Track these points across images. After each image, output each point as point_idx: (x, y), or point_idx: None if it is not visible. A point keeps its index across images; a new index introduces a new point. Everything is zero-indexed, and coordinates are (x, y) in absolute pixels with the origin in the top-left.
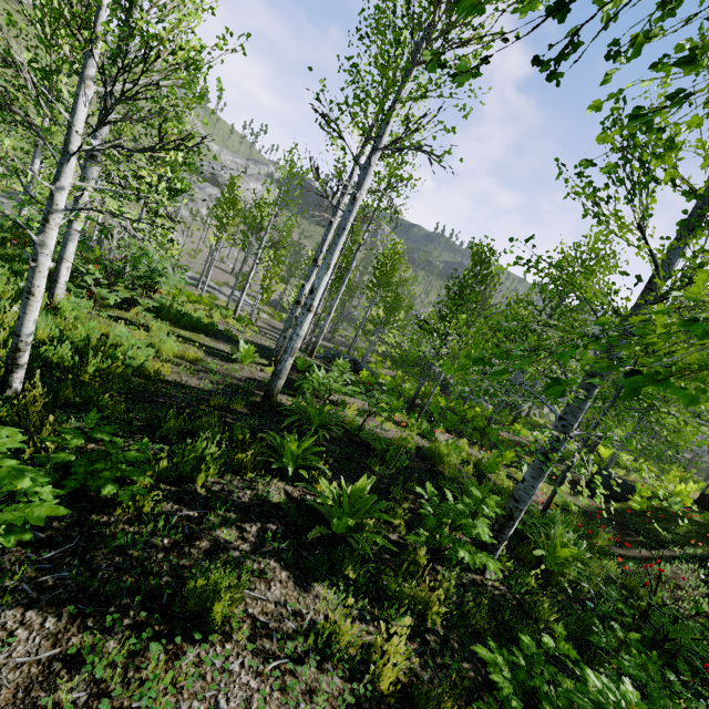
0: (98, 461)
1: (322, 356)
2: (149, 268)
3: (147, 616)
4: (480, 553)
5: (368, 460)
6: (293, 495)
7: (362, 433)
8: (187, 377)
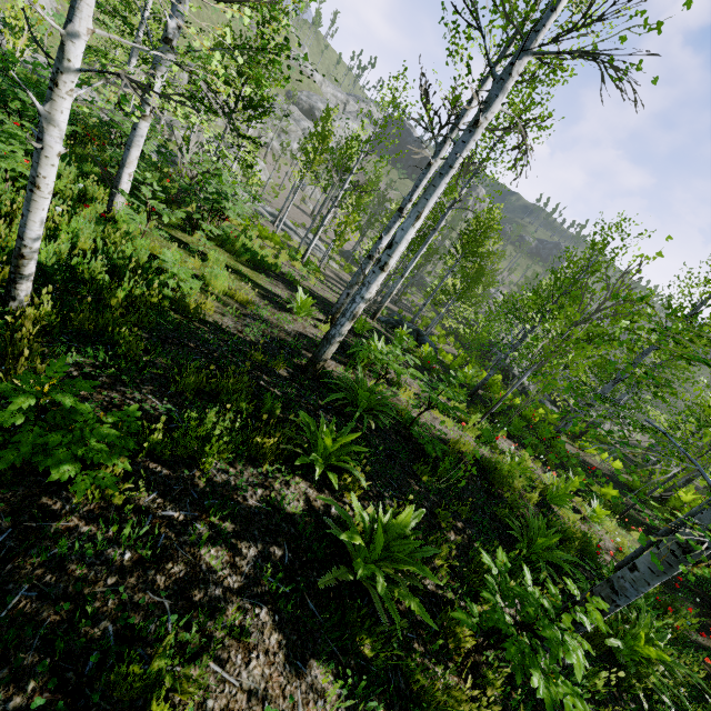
0: (61, 427)
1: (385, 320)
2: (215, 190)
3: (52, 695)
4: (560, 681)
5: (415, 465)
6: (314, 504)
7: (415, 430)
8: (231, 320)
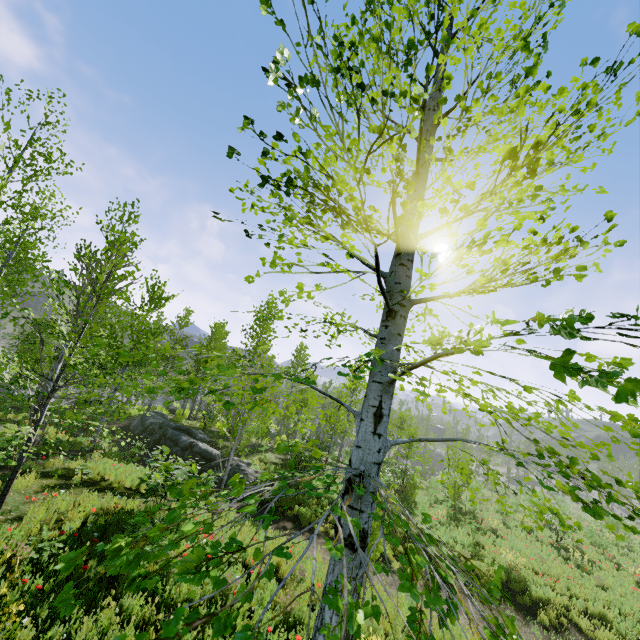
0: None
1: None
2: None
3: None
4: None
5: None
6: None
7: None
8: None
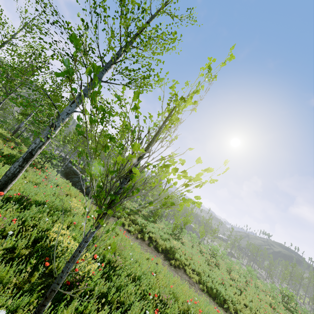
0: None
1: None
2: None
3: None
4: None
5: None
6: None
7: None
8: None
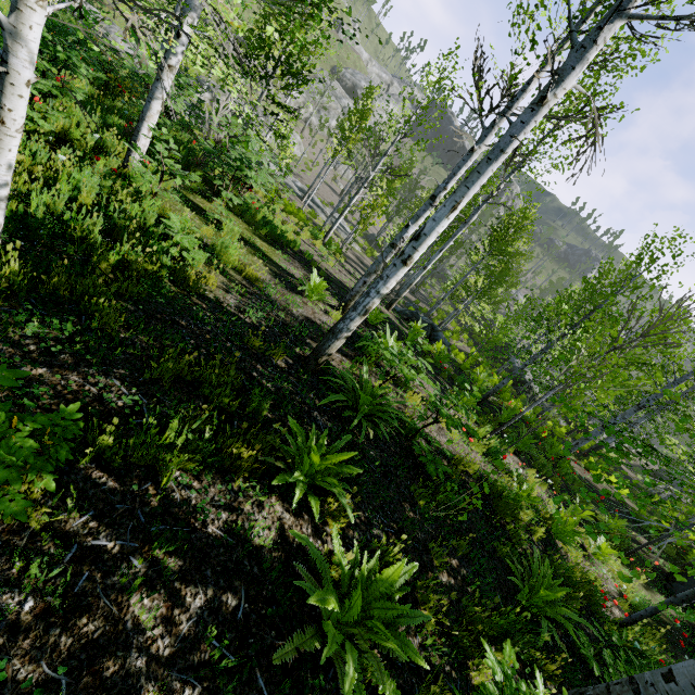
0: None
1: (400, 310)
2: (239, 156)
3: None
4: None
5: (413, 486)
6: (288, 534)
7: (417, 445)
8: (234, 298)
